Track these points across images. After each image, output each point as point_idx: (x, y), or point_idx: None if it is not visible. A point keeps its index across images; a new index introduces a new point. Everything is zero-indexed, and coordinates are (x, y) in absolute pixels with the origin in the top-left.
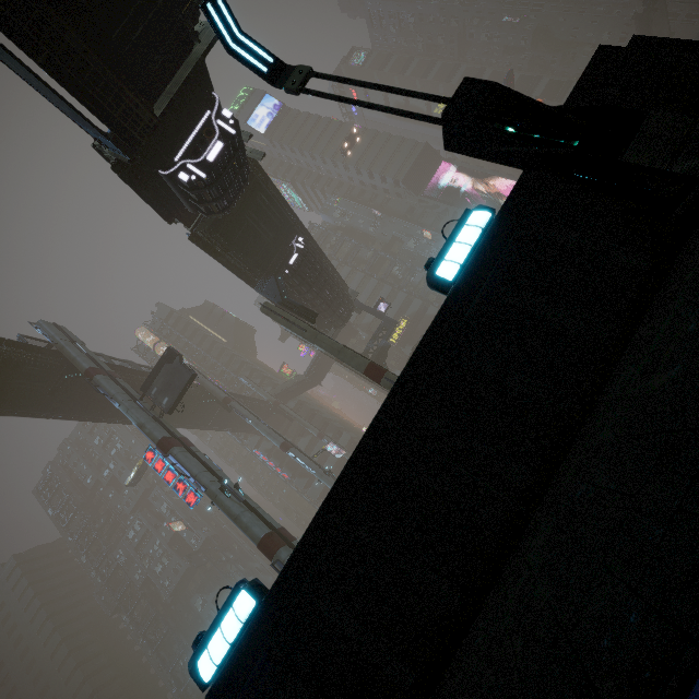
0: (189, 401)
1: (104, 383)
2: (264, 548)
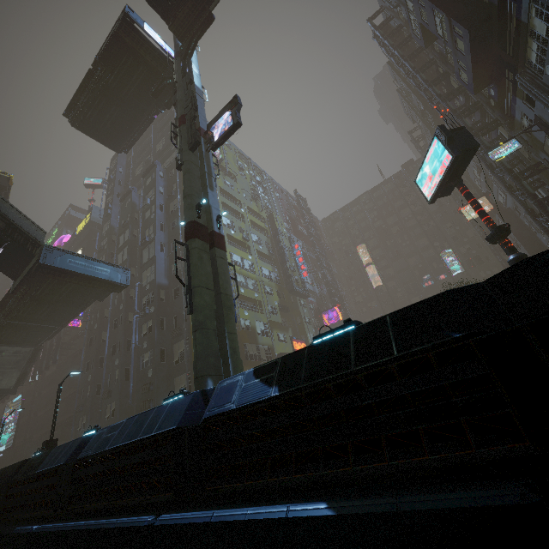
0: None
1: None
2: None
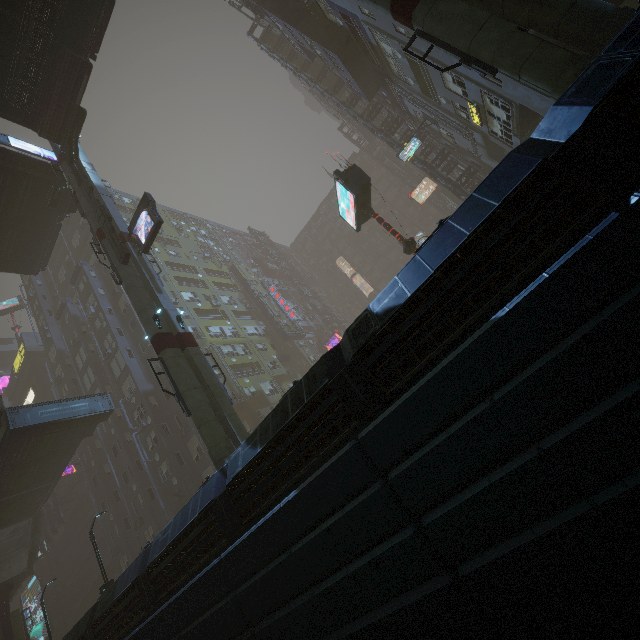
0: None
1: None
2: None
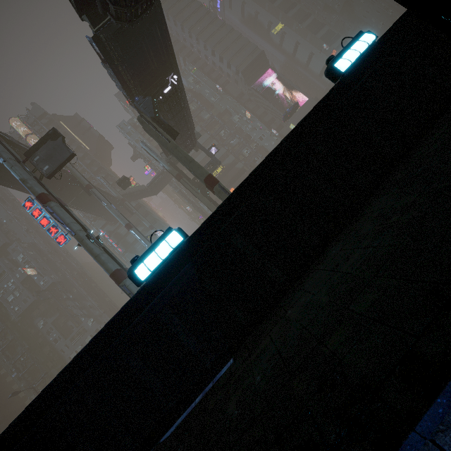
0: (57, 181)
1: None
2: (115, 277)
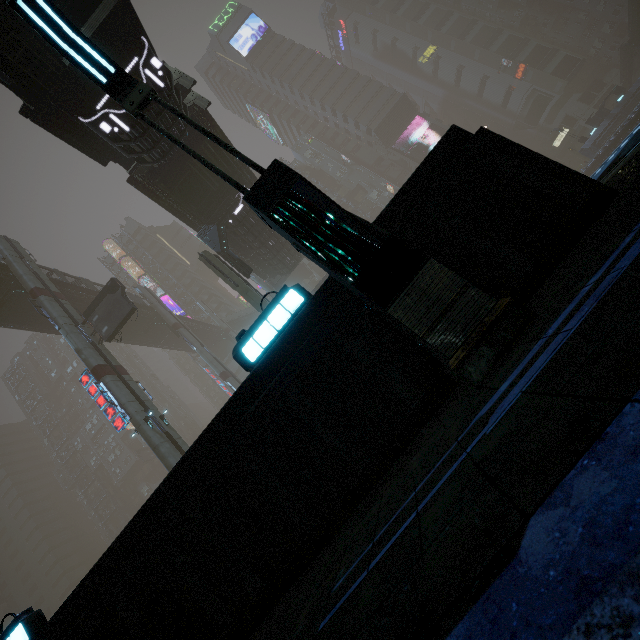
0: (141, 321)
1: (47, 305)
2: None
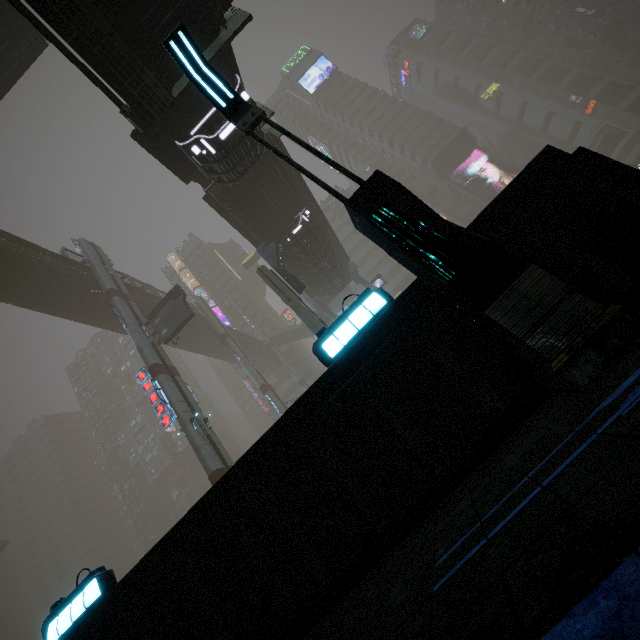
0: (193, 329)
1: (118, 305)
2: (213, 481)
